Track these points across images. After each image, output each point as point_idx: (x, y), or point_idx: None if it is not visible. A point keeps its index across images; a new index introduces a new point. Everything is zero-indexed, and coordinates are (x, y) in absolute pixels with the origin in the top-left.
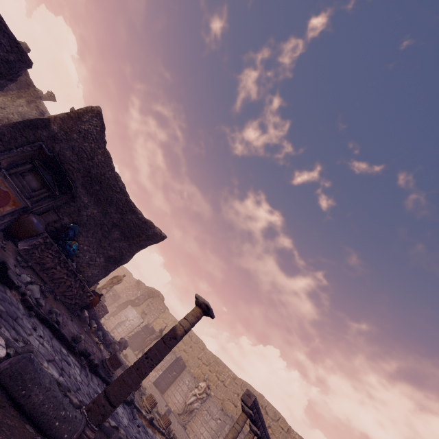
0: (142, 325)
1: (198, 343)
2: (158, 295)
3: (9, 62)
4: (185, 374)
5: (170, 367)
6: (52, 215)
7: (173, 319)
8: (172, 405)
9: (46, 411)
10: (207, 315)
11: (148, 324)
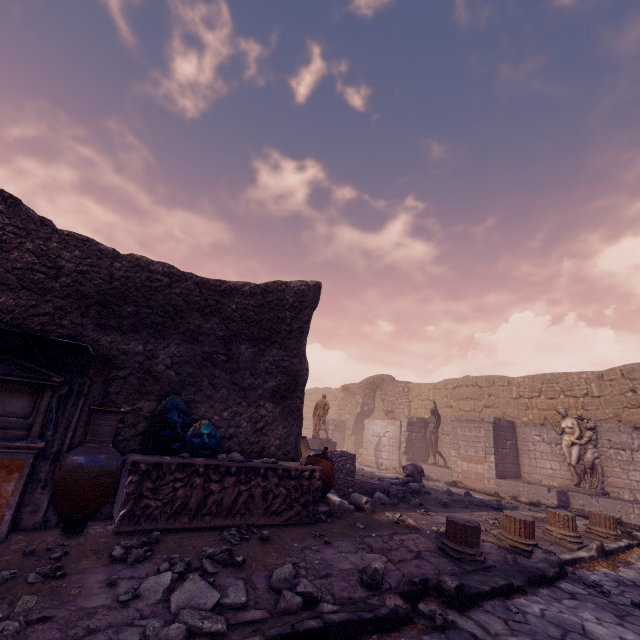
0: (404, 427)
1: (495, 383)
2: (382, 381)
3: None
4: (523, 432)
5: (496, 441)
6: (101, 422)
7: (430, 387)
8: (548, 480)
9: None
10: None
11: (409, 419)
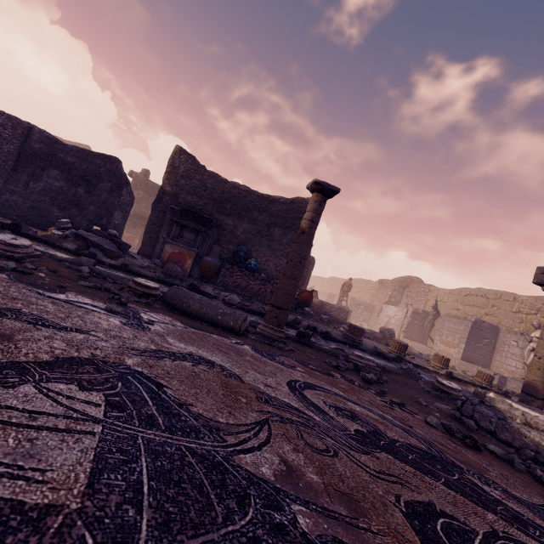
0: (408, 314)
1: (501, 297)
2: (411, 281)
3: (110, 170)
4: (504, 336)
5: (472, 336)
6: (215, 248)
7: (447, 292)
8: (509, 374)
9: (206, 312)
10: (328, 193)
11: (414, 310)
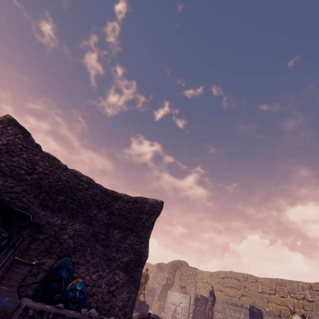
0: (192, 301)
1: (247, 279)
2: (180, 264)
3: None
4: None
5: None
6: (17, 270)
7: (209, 274)
8: None
9: None
10: None
11: (195, 295)
